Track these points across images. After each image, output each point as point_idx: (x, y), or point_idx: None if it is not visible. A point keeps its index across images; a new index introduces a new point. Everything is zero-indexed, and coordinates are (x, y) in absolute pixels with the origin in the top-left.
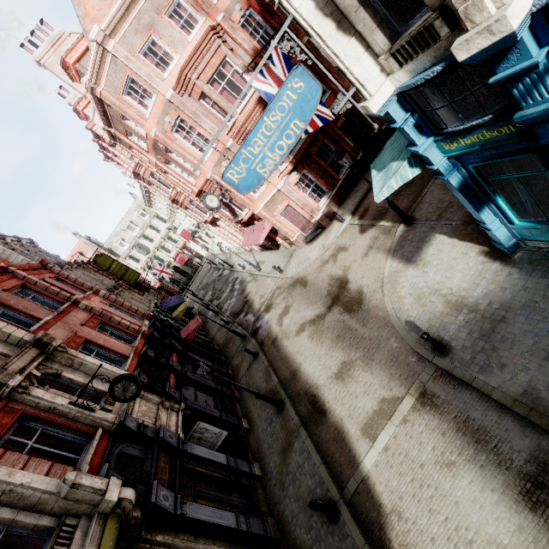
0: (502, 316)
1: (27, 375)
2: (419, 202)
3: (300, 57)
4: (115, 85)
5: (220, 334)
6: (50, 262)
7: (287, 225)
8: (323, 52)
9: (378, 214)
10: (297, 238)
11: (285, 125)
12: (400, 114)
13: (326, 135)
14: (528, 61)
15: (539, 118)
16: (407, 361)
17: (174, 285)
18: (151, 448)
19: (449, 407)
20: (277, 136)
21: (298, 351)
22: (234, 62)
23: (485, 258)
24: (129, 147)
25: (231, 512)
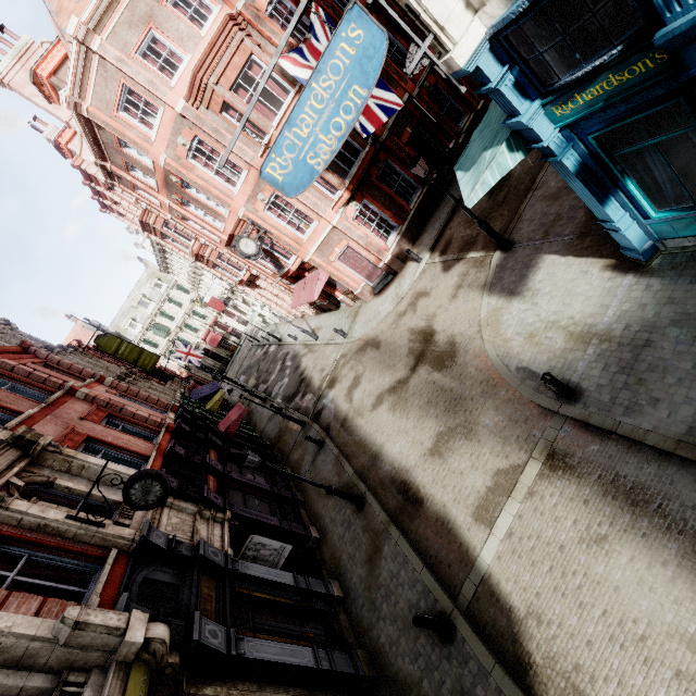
0: (645, 340)
1: (3, 485)
2: (517, 221)
3: None
4: (106, 98)
5: (271, 426)
6: (33, 345)
7: (348, 273)
8: None
9: (465, 245)
10: (362, 289)
11: (341, 94)
12: (494, 69)
13: (389, 154)
14: None
15: (690, 33)
16: (524, 418)
17: (206, 373)
18: (188, 570)
19: (590, 465)
20: (332, 110)
21: (377, 429)
22: (263, 61)
23: (612, 273)
24: (133, 187)
25: (306, 647)
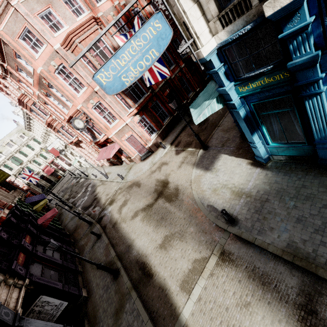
0: (266, 198)
1: None
2: (211, 138)
3: (161, 7)
4: (13, 30)
5: (71, 223)
6: None
7: (130, 147)
8: (176, 10)
9: (187, 144)
10: (135, 156)
11: (145, 50)
12: (217, 63)
13: (158, 98)
14: (304, 23)
15: (301, 65)
16: (210, 231)
17: (39, 189)
18: None
19: (241, 260)
20: (139, 57)
21: (133, 230)
22: (106, 41)
23: (251, 166)
24: (18, 80)
25: None
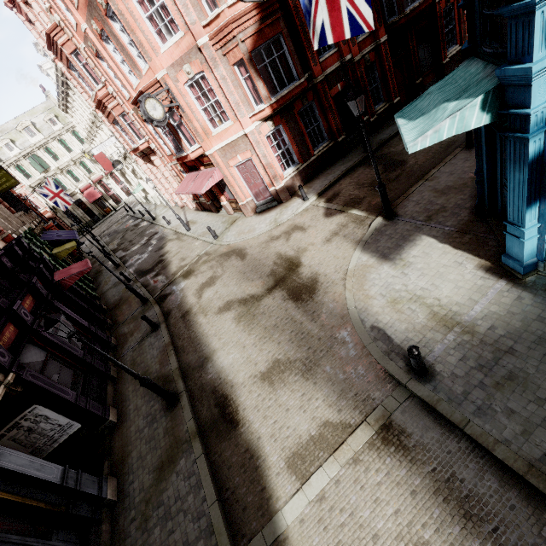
0: (509, 347)
1: None
2: (404, 199)
3: None
4: None
5: (113, 291)
6: None
7: (241, 183)
8: None
9: (351, 202)
10: (247, 203)
11: None
12: None
13: (316, 97)
14: None
15: None
16: (367, 377)
17: (72, 222)
18: None
19: (425, 453)
20: None
21: (216, 333)
22: None
23: (486, 273)
24: None
25: None
